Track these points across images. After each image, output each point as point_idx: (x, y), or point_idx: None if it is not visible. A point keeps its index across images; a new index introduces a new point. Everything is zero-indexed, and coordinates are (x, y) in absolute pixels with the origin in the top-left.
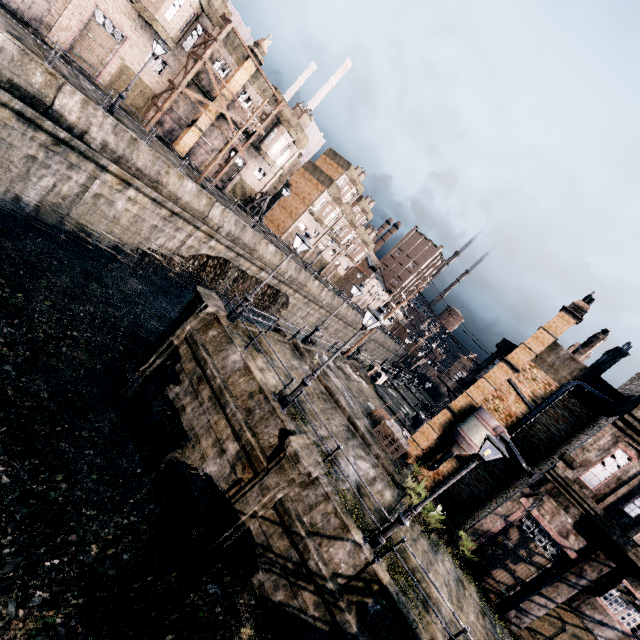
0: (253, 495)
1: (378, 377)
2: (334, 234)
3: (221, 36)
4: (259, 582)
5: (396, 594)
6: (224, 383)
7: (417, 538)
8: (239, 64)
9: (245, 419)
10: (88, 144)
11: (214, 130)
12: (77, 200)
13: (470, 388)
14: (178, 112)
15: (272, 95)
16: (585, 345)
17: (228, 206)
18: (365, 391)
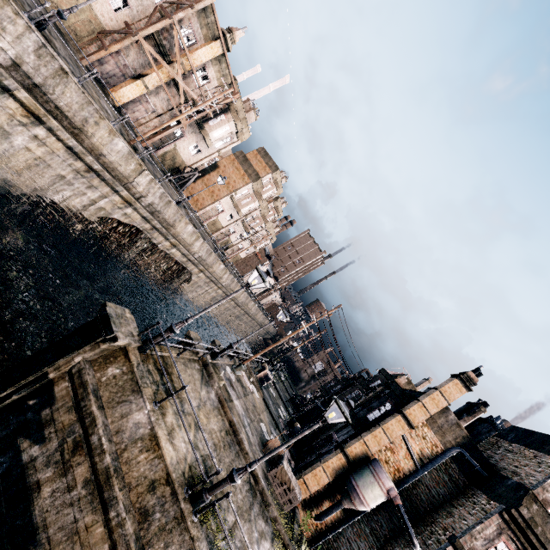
0: None
1: (266, 380)
2: (246, 222)
3: (198, 5)
4: None
5: None
6: (115, 461)
7: None
8: (207, 40)
9: (136, 531)
10: None
11: (161, 92)
12: None
13: (368, 436)
14: (126, 59)
15: (229, 83)
16: (469, 414)
17: (156, 174)
18: (257, 404)
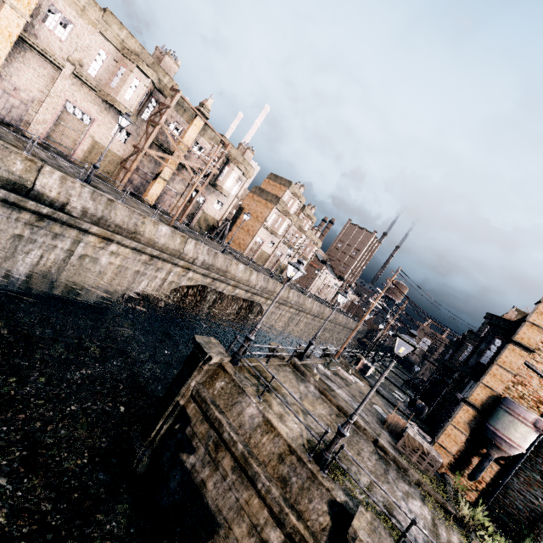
0: None
1: (367, 369)
2: (287, 241)
3: (173, 103)
4: None
5: None
6: (246, 447)
7: None
8: (189, 122)
9: (282, 494)
10: (69, 213)
11: (176, 178)
12: (64, 265)
13: (485, 378)
14: (144, 169)
15: (220, 141)
16: None
17: (198, 238)
18: (364, 391)
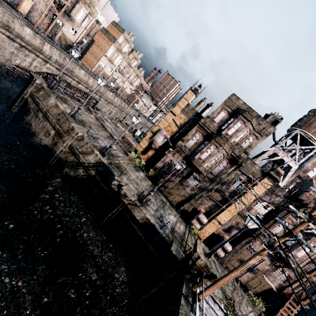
0: (60, 144)
1: (136, 131)
2: (121, 70)
3: None
4: (65, 171)
5: (108, 165)
6: (47, 110)
7: (129, 166)
8: None
9: (57, 122)
10: None
11: (41, 1)
12: None
13: (159, 123)
14: None
15: None
16: (198, 104)
17: (55, 46)
18: (126, 133)
